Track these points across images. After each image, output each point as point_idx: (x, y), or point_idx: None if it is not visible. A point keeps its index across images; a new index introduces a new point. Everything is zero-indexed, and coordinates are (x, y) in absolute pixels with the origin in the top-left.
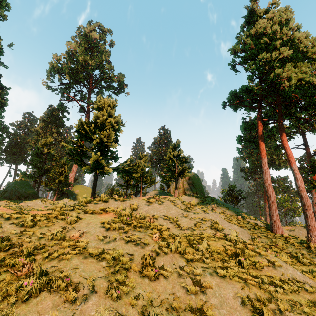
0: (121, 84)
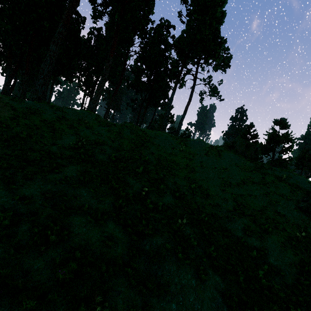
0: (226, 64)
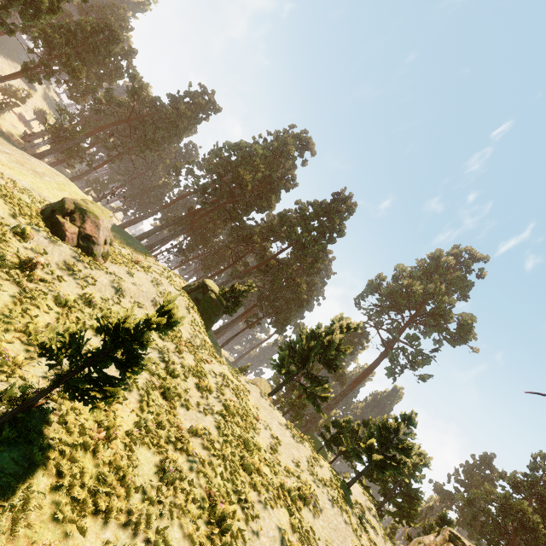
0: (462, 330)
